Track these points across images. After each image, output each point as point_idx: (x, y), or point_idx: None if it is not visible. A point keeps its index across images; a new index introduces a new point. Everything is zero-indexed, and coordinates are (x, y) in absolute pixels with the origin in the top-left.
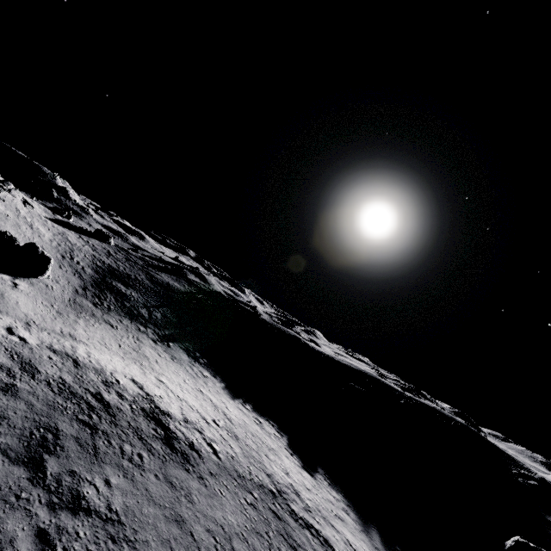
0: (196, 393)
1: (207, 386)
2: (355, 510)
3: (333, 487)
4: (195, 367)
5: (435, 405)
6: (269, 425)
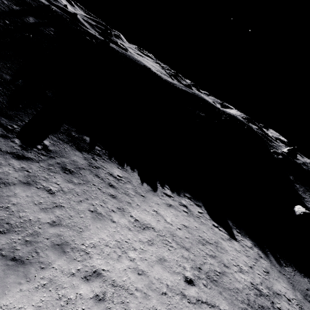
0: (137, 234)
1: (131, 197)
2: (258, 245)
3: (242, 234)
4: (100, 170)
5: (232, 113)
6: (190, 203)
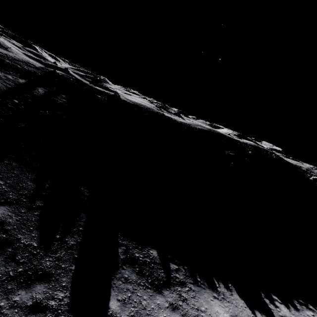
0: None
1: None
2: None
3: None
4: None
5: (252, 143)
6: None
